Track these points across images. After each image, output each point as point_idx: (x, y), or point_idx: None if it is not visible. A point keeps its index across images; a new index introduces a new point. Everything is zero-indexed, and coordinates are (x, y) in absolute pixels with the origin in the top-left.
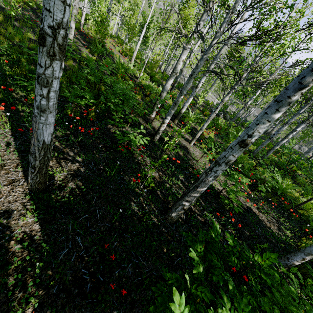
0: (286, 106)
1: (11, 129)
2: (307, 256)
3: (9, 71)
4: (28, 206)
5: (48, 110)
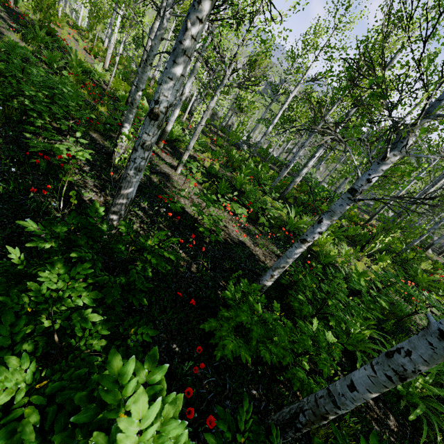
0: (183, 57)
1: None
2: (274, 271)
3: None
4: None
5: None
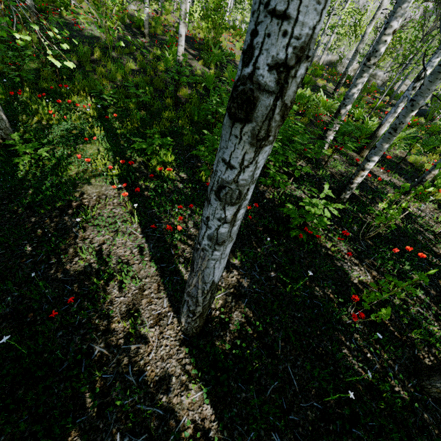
0: None
1: (139, 222)
2: None
3: (120, 128)
4: (187, 366)
5: (228, 239)
